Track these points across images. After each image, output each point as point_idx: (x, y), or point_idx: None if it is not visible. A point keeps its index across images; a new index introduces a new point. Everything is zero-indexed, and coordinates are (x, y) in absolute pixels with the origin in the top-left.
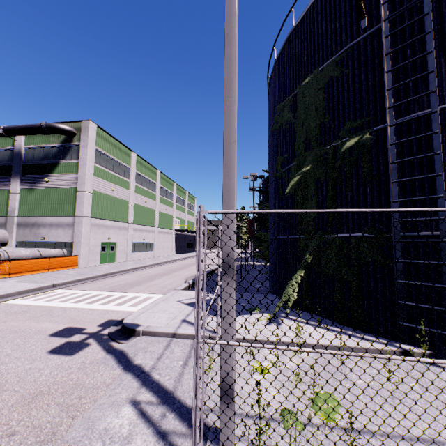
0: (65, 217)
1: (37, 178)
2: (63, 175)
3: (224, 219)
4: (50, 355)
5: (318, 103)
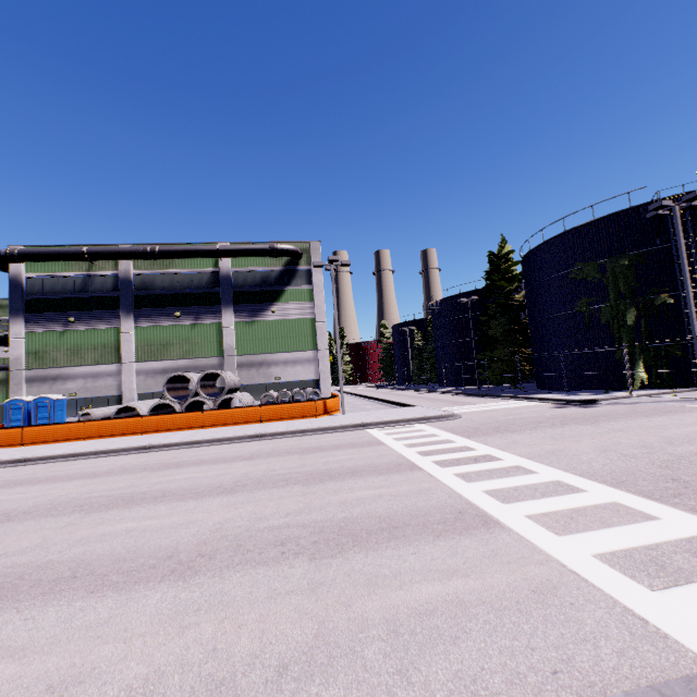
0: (303, 352)
1: (258, 307)
2: (292, 303)
3: (696, 339)
4: (590, 408)
5: (630, 274)
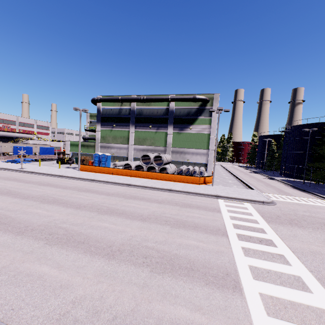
0: (201, 150)
1: (183, 126)
2: (200, 125)
3: None
4: None
5: None
